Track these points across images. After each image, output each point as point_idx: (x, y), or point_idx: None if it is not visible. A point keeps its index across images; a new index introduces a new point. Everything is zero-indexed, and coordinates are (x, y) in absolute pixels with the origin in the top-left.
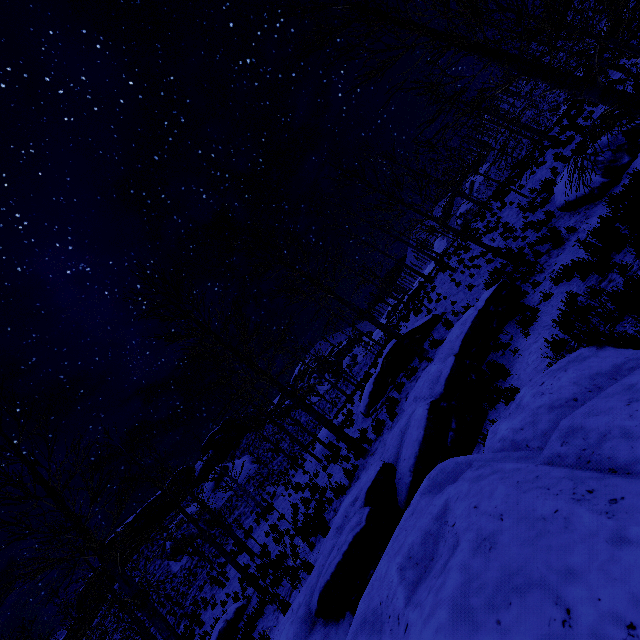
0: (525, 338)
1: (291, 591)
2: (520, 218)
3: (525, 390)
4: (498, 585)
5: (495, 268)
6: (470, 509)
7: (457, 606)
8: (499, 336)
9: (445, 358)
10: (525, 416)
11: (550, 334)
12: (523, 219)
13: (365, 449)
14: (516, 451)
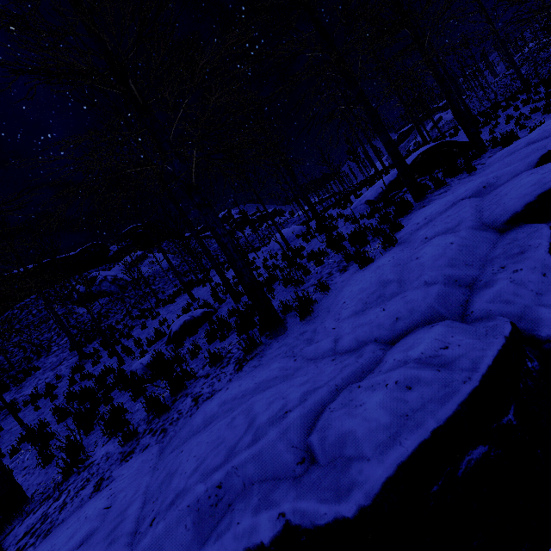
0: None
1: (342, 269)
2: None
3: None
4: None
5: None
6: None
7: None
8: None
9: None
10: None
11: None
12: None
13: (424, 193)
14: None
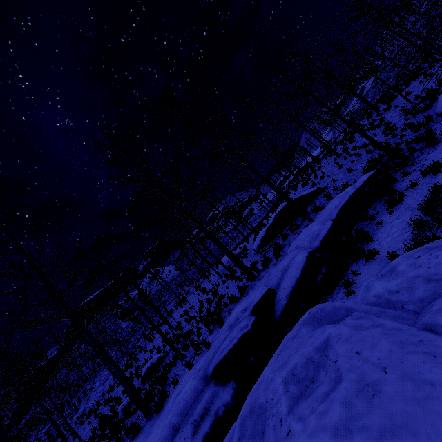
0: (389, 214)
1: (194, 356)
2: (401, 119)
3: (400, 259)
4: (382, 432)
5: (373, 157)
6: (352, 353)
7: (340, 437)
8: (368, 210)
9: (324, 221)
10: (401, 282)
11: (411, 214)
12: (404, 120)
13: (254, 275)
14: (391, 309)
